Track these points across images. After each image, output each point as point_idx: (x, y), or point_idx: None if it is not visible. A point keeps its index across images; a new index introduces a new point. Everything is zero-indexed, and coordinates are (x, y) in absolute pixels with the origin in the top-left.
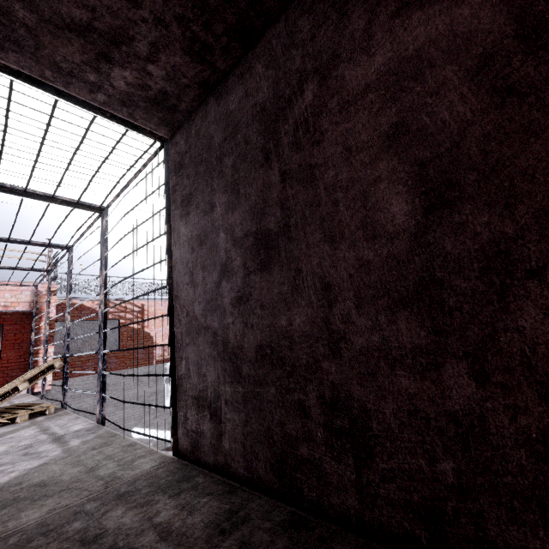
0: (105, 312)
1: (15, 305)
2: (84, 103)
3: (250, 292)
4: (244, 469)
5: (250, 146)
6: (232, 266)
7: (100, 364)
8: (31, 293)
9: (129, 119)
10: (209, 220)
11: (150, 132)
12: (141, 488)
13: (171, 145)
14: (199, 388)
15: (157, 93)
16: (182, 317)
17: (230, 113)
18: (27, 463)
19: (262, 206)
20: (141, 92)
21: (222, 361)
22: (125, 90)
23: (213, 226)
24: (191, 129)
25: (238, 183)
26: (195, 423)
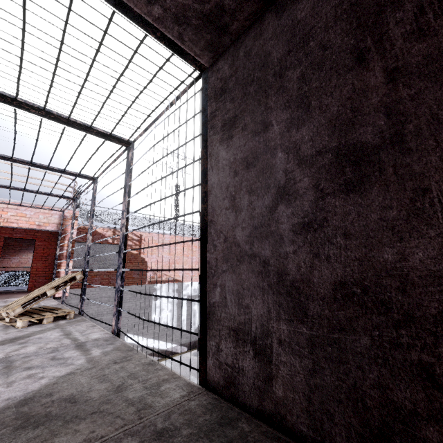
0: (126, 235)
1: (46, 225)
2: (139, 17)
3: (326, 218)
4: (307, 428)
5: (329, 51)
6: (294, 188)
7: (119, 281)
8: (59, 217)
9: (177, 41)
10: (261, 141)
11: (193, 58)
12: (179, 426)
13: (211, 73)
14: (239, 319)
15: (213, 8)
16: (218, 243)
17: (297, 22)
18: (55, 369)
19: (351, 116)
20: (198, 5)
21: (275, 294)
22: (182, 2)
23: (266, 146)
24: (239, 51)
25: (307, 95)
26: (231, 356)
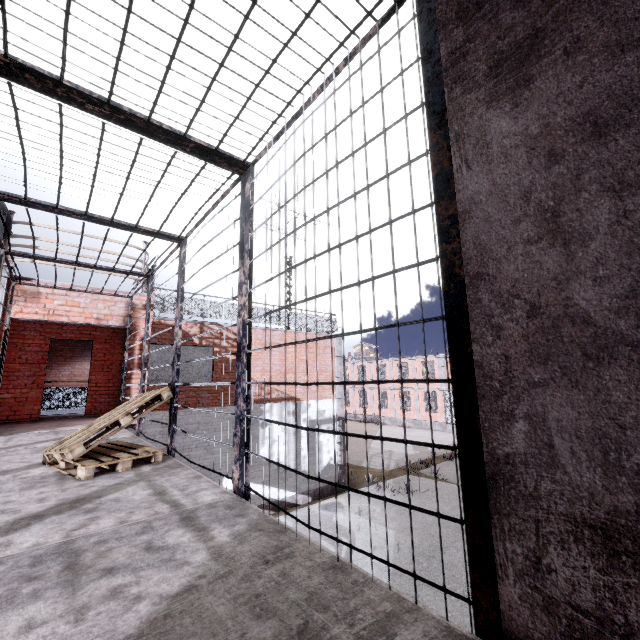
0: (250, 323)
1: (108, 319)
2: None
3: None
4: None
5: None
6: None
7: (241, 403)
8: (125, 306)
9: None
10: None
11: None
12: None
13: None
14: (613, 502)
15: None
16: (506, 321)
17: None
18: (158, 576)
19: None
20: None
21: None
22: None
23: None
24: None
25: None
26: (591, 591)
